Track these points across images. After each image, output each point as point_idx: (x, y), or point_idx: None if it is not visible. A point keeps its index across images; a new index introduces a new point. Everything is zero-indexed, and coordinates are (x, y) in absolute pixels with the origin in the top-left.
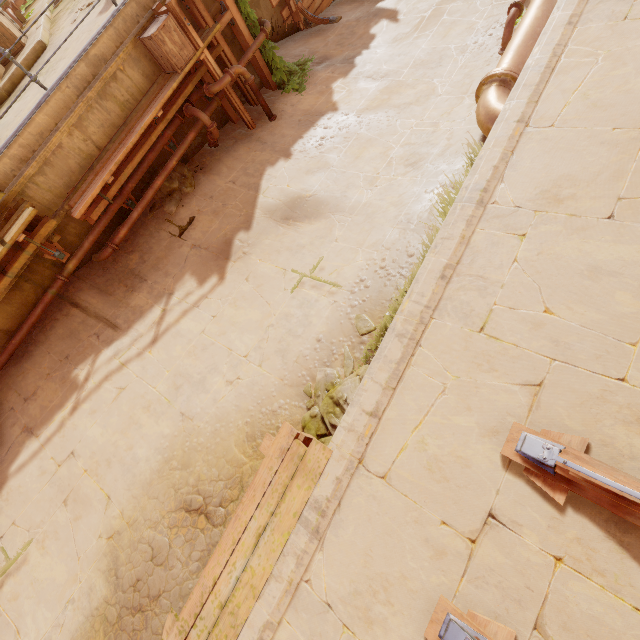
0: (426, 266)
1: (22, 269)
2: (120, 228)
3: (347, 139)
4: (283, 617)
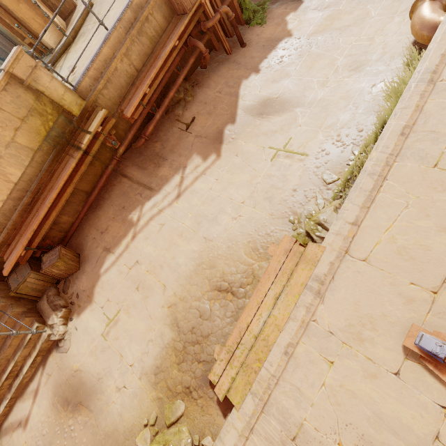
0: (388, 128)
1: (95, 152)
2: (149, 125)
3: (301, 56)
4: (299, 340)
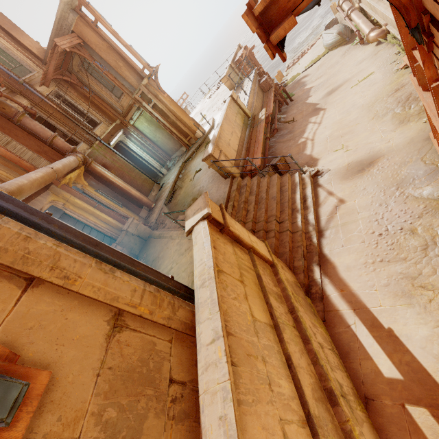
0: None
1: None
2: (274, 126)
3: (327, 82)
4: None
